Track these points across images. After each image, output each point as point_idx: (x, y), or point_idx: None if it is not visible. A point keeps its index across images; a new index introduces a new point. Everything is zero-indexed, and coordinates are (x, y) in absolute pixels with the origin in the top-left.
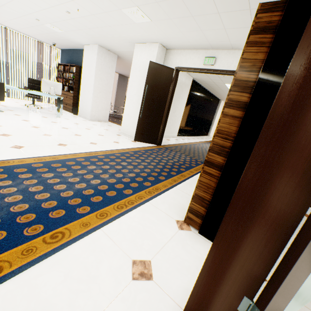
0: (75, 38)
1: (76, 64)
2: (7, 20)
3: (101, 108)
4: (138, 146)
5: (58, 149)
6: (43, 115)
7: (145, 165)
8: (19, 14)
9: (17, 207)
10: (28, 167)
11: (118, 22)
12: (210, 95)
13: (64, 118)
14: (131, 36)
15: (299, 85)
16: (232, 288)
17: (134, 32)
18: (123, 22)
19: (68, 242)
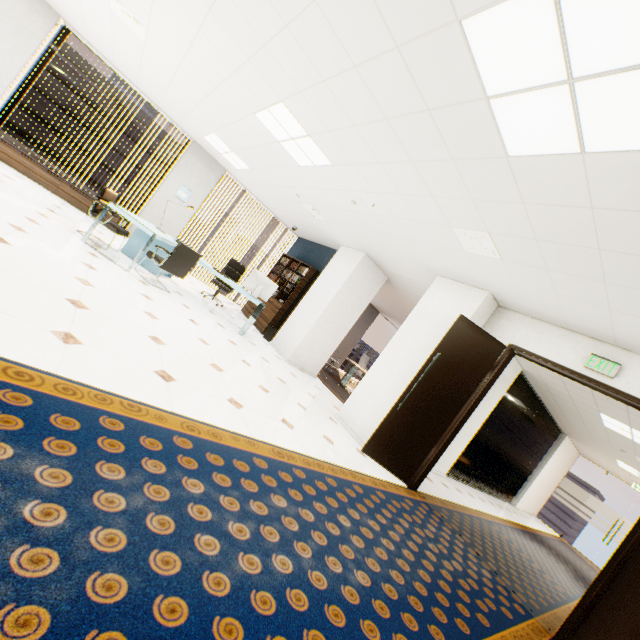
0: (334, 233)
1: (310, 265)
2: (255, 183)
3: (317, 348)
4: (371, 473)
5: (225, 412)
6: (220, 321)
7: (389, 552)
8: (278, 183)
9: (103, 580)
10: (166, 442)
11: (431, 239)
12: (543, 414)
13: (249, 339)
14: (439, 264)
15: None
16: None
17: (450, 261)
18: (440, 242)
19: None
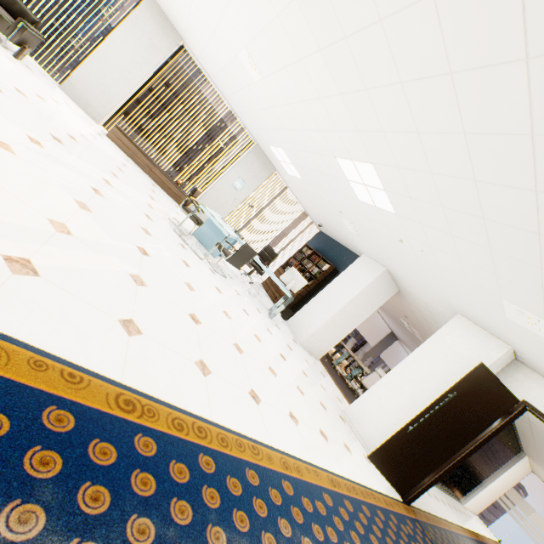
0: (361, 244)
1: (328, 259)
2: (299, 187)
3: (326, 338)
4: (380, 488)
5: (293, 434)
6: (256, 305)
7: None
8: (325, 197)
9: None
10: (281, 491)
11: (470, 293)
12: (511, 434)
13: (276, 323)
14: (466, 309)
15: None
16: None
17: (481, 313)
18: (480, 299)
19: None
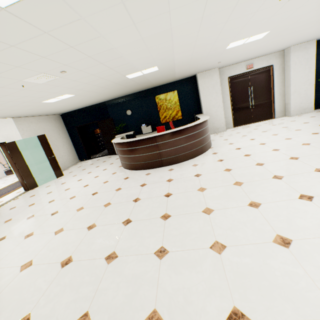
0: None
1: None
2: None
3: None
4: None
5: None
6: None
7: None
8: None
9: None
10: None
11: None
12: None
13: None
14: None
15: (9, 160)
16: (23, 181)
17: None
18: None
19: (1, 197)
